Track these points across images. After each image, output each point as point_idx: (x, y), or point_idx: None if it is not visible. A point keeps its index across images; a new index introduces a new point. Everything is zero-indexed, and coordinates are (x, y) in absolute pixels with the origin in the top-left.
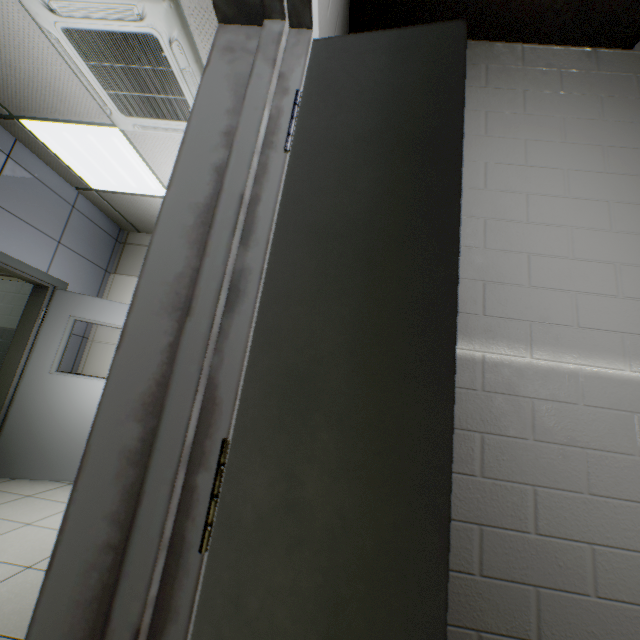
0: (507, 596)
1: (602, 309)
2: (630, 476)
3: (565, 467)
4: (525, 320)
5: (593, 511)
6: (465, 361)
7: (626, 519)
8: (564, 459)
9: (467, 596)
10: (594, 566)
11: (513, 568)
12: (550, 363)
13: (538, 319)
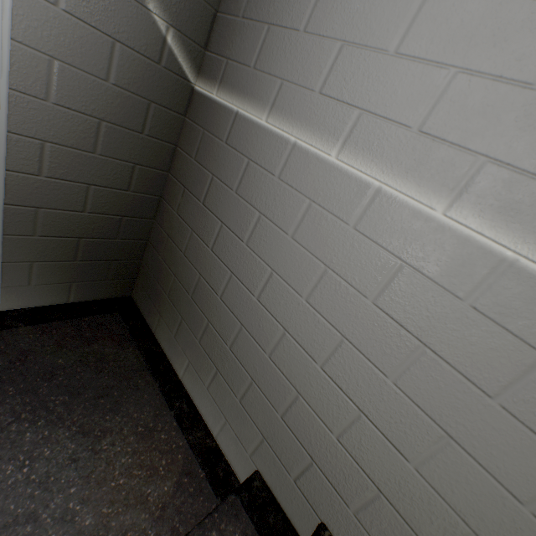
0: (227, 317)
1: (481, 107)
2: (349, 311)
3: (302, 271)
4: (358, 107)
5: (301, 313)
6: (279, 144)
7: (321, 336)
8: (305, 265)
9: (211, 303)
10: (279, 342)
11: (236, 307)
12: (351, 170)
13: (374, 109)
